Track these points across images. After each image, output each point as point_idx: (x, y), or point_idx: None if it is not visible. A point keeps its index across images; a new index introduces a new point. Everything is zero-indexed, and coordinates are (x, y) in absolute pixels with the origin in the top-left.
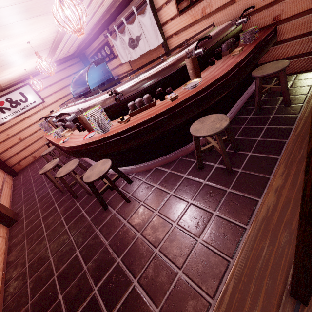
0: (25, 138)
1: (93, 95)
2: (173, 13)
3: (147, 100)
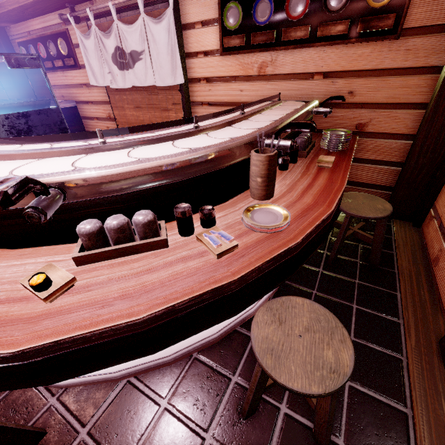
0: None
1: None
2: (212, 45)
3: (145, 229)
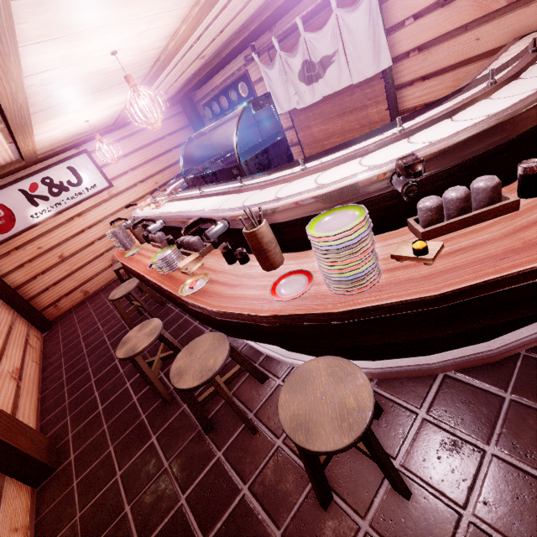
0: (71, 255)
1: (246, 176)
2: (426, 1)
3: (492, 193)
